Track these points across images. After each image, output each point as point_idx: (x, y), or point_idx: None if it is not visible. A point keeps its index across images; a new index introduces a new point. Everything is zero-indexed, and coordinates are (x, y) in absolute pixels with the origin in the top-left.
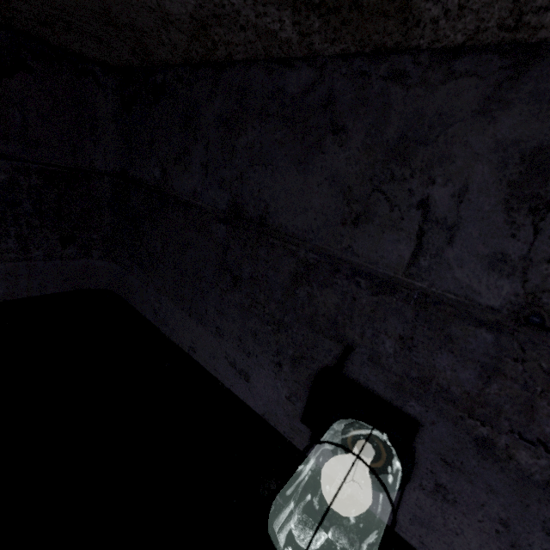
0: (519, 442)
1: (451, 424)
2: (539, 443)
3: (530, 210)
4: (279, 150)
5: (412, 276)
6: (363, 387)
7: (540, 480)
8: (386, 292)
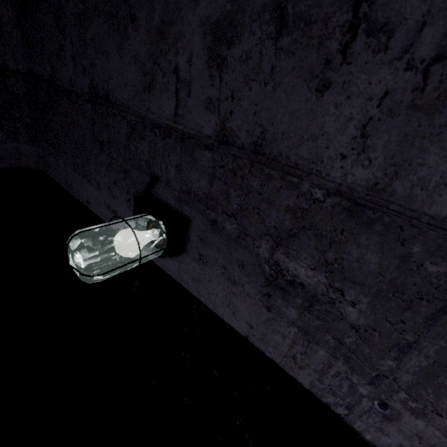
0: (226, 217)
1: (201, 215)
2: (232, 215)
3: (217, 66)
4: (108, 40)
5: (177, 122)
6: (166, 204)
7: (235, 237)
8: (167, 136)
